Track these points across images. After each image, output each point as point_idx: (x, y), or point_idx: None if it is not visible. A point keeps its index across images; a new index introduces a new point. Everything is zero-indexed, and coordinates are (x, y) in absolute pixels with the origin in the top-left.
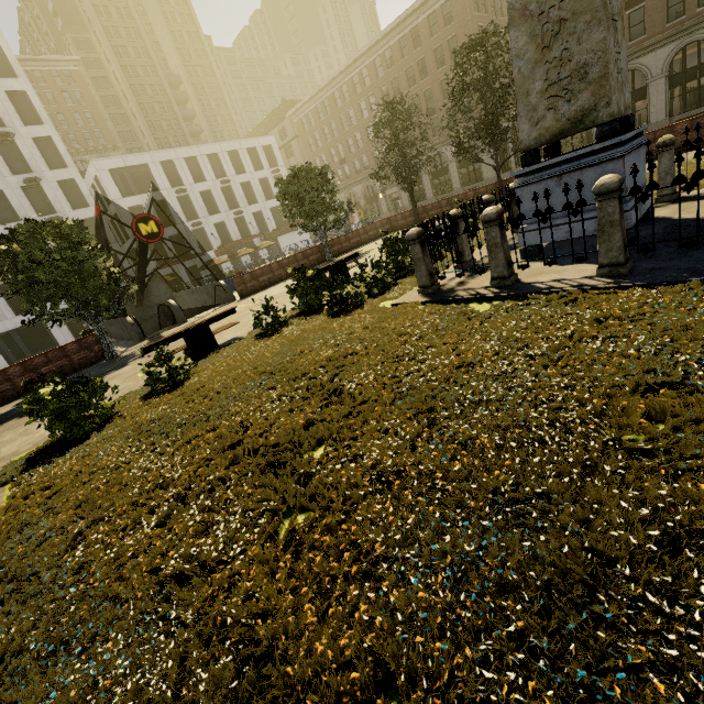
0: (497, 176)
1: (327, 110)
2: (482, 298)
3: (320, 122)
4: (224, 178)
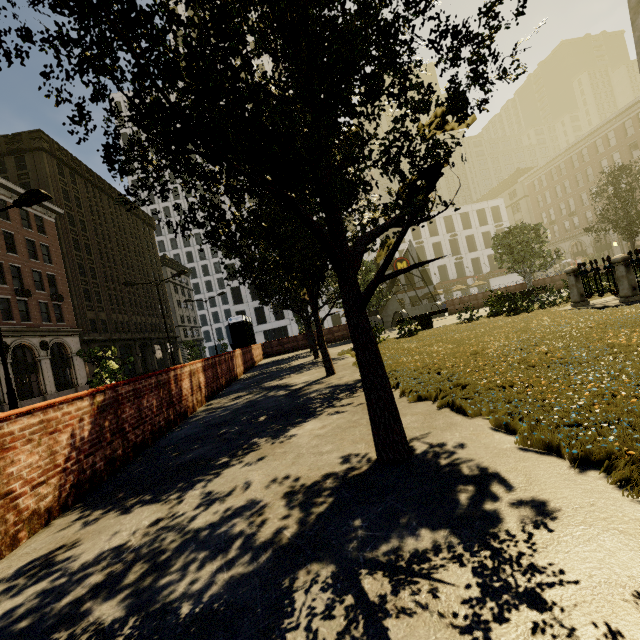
0: None
1: (561, 172)
2: (607, 307)
3: (552, 182)
4: (453, 233)
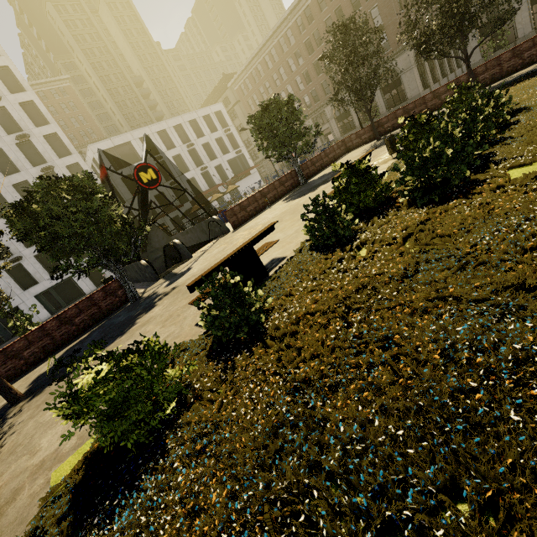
0: (467, 66)
1: (260, 73)
2: None
3: (256, 85)
4: (189, 143)
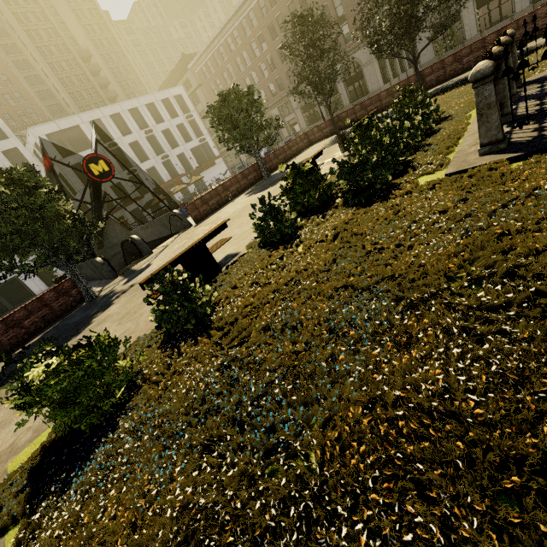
0: (415, 68)
1: (223, 56)
2: None
3: (218, 68)
4: (147, 129)
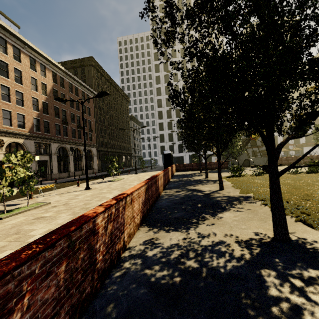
0: None
1: None
2: None
3: None
4: (285, 118)
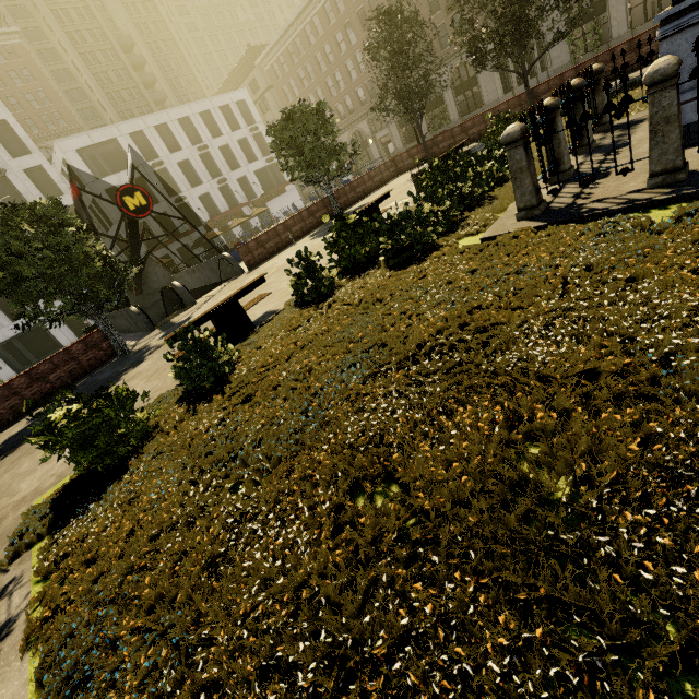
0: (525, 84)
1: (299, 50)
2: (646, 205)
3: (294, 66)
4: (201, 144)
